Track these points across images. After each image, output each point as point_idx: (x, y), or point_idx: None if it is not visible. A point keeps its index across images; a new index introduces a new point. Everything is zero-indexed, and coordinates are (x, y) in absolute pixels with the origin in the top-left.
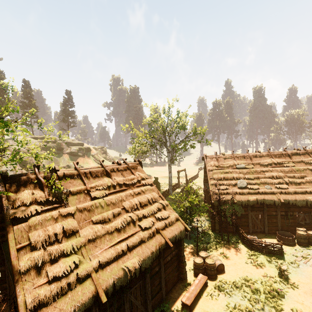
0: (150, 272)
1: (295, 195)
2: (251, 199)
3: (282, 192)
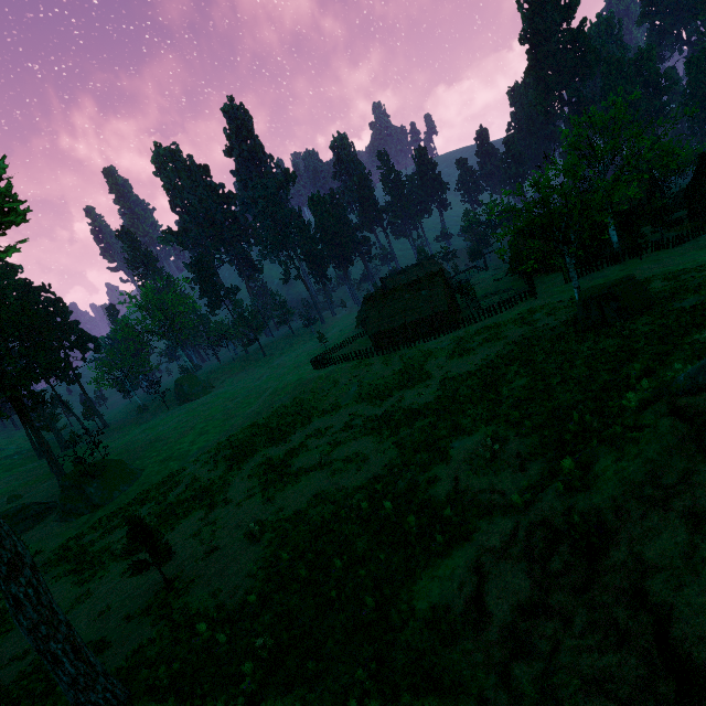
0: None
1: None
2: None
3: None
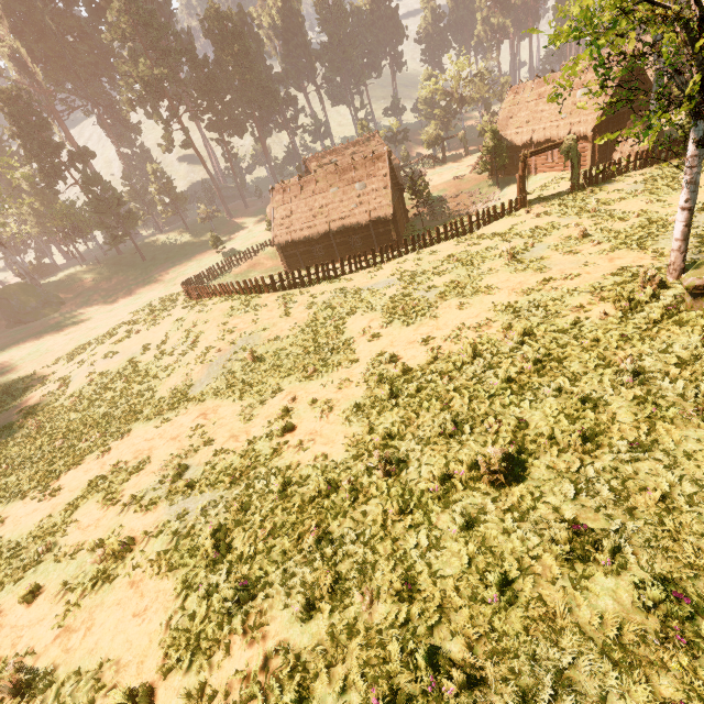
0: None
1: None
2: None
3: None
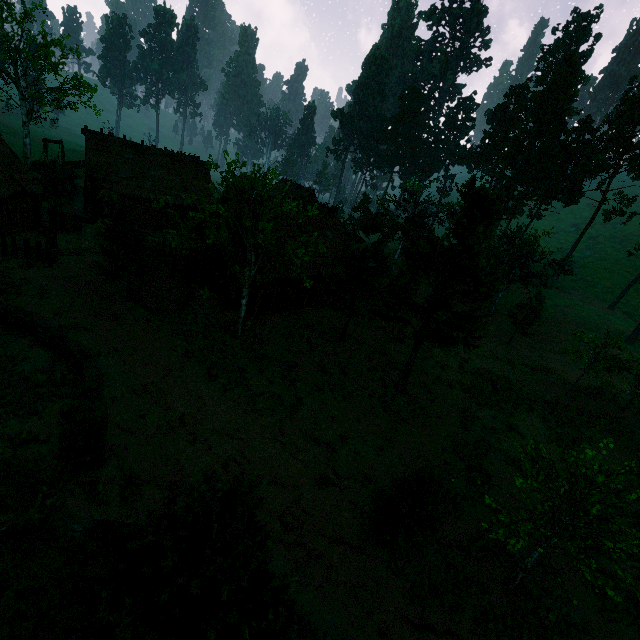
0: (6, 206)
1: (169, 195)
2: (128, 190)
3: (160, 191)
